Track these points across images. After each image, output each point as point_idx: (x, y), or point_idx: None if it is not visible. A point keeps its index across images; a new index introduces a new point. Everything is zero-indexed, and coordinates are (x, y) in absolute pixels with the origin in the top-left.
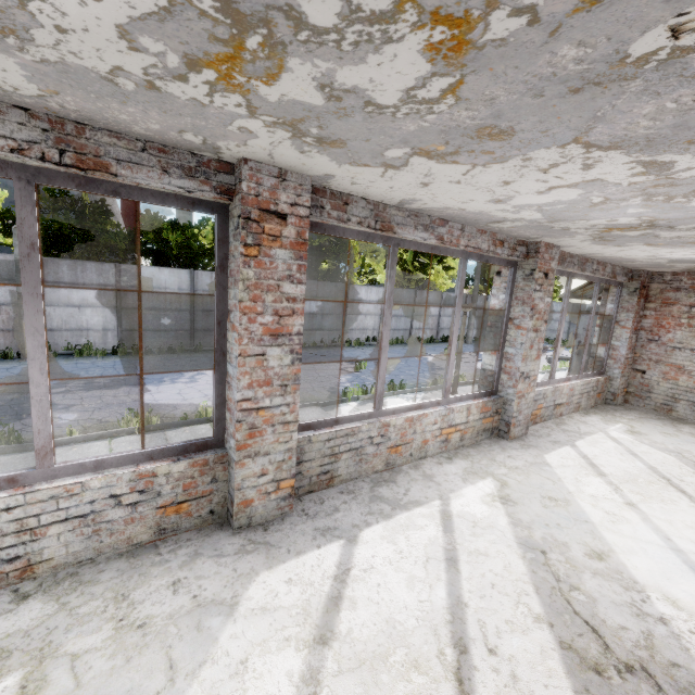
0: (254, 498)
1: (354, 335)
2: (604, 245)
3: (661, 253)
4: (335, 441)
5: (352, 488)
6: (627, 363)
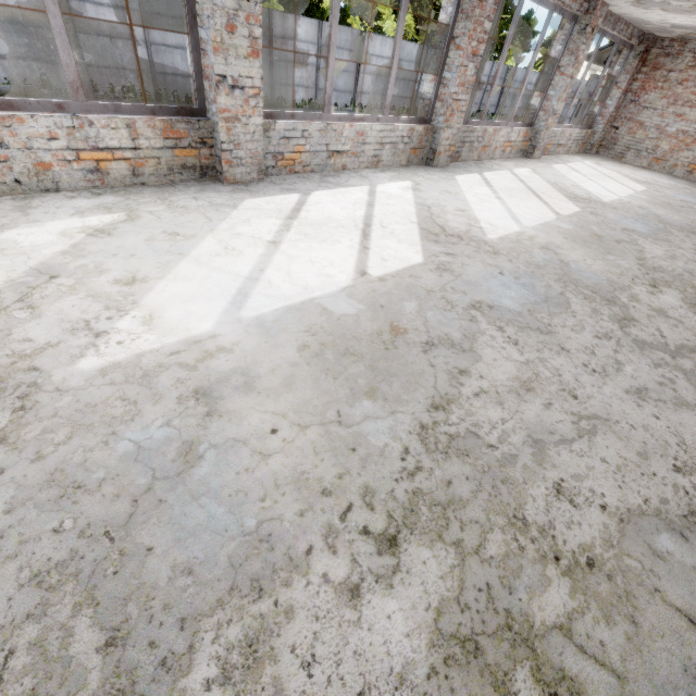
0: (442, 152)
1: (364, 100)
2: (637, 8)
3: (668, 18)
4: (466, 134)
5: (467, 164)
6: (609, 120)
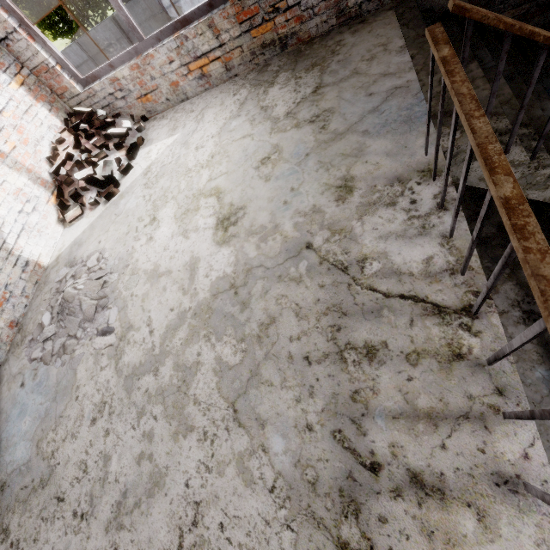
0: None
1: None
2: None
3: None
4: None
5: None
6: None
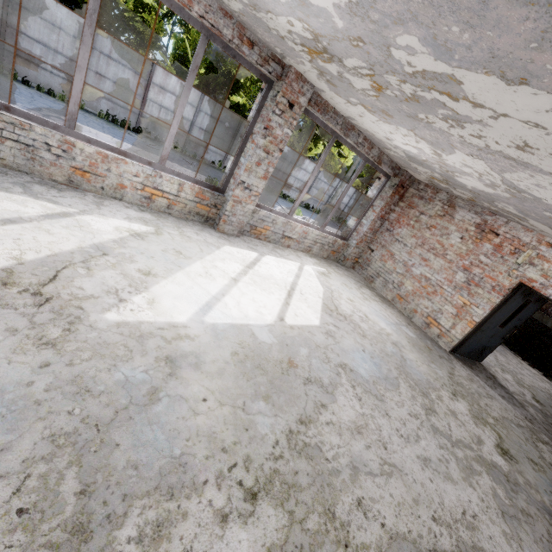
0: None
1: None
2: (341, 98)
3: (388, 134)
4: None
5: (11, 173)
6: (365, 239)
